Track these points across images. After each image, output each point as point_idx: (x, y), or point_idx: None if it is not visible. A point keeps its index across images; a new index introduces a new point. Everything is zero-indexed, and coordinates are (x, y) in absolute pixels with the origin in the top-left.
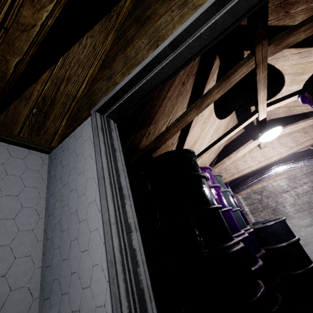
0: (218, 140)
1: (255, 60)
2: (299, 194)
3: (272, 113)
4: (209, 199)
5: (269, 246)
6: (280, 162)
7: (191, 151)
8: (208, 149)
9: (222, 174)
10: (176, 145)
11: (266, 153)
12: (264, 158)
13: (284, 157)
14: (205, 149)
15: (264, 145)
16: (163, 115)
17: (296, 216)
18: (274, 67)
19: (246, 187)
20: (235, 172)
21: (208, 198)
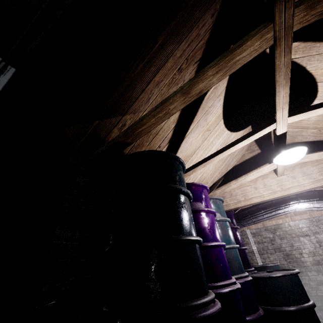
0: (219, 151)
1: (274, 30)
2: (321, 242)
3: (297, 134)
4: (182, 225)
5: (271, 306)
6: (301, 198)
7: (176, 157)
8: (204, 162)
9: (226, 199)
10: (165, 149)
11: (283, 183)
12: (280, 188)
13: (307, 193)
14: (201, 161)
15: (282, 171)
16: (147, 104)
17: (315, 269)
18: (304, 70)
19: (257, 221)
20: (242, 200)
21: (180, 224)
